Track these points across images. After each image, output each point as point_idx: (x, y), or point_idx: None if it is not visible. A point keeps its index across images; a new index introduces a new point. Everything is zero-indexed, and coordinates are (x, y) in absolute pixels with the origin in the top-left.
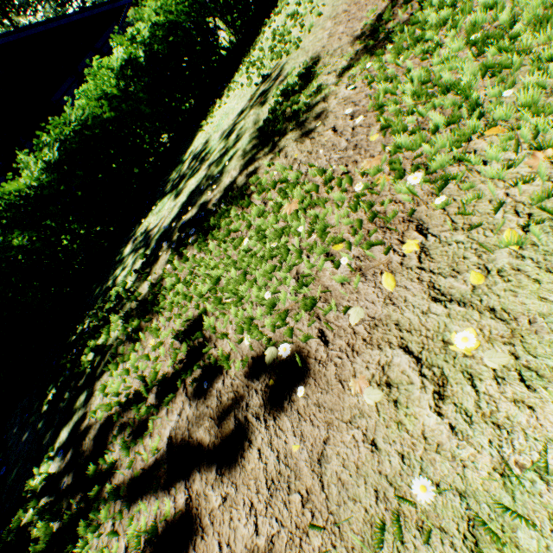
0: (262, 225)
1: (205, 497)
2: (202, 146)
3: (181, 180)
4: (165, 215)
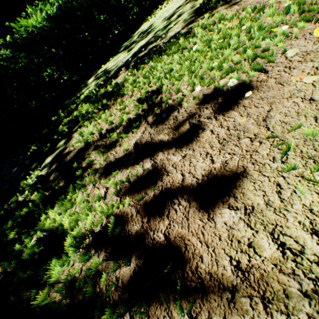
0: (208, 38)
1: (167, 160)
2: (148, 27)
3: (132, 44)
4: (121, 60)
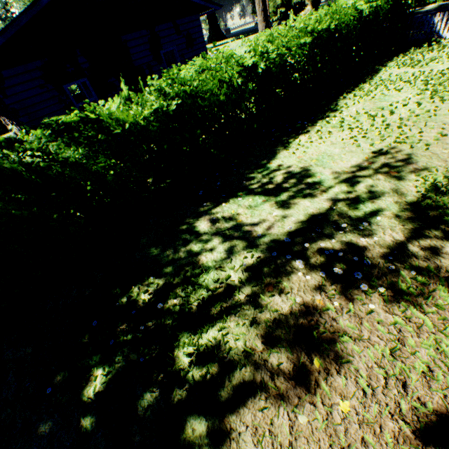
0: None
1: None
2: (300, 169)
3: (279, 189)
4: (269, 219)
